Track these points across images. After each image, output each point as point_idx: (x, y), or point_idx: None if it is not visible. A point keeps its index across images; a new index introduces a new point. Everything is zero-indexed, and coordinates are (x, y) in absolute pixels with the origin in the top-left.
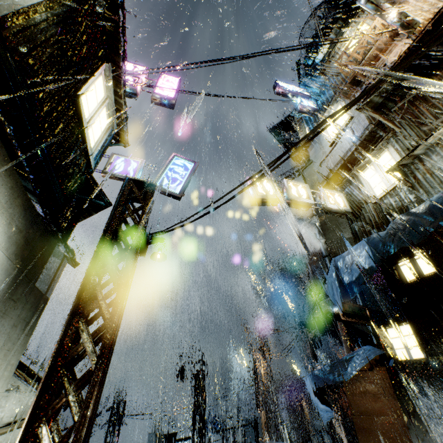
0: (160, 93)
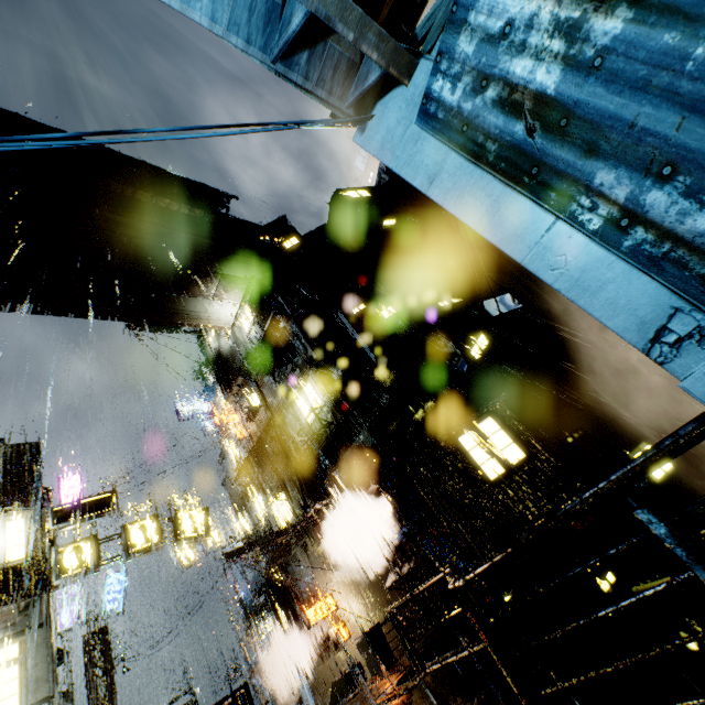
0: None
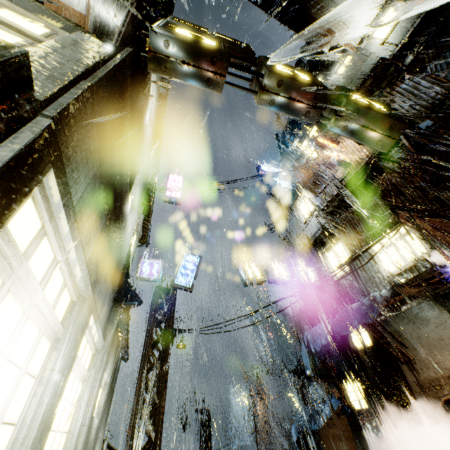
0: (170, 196)
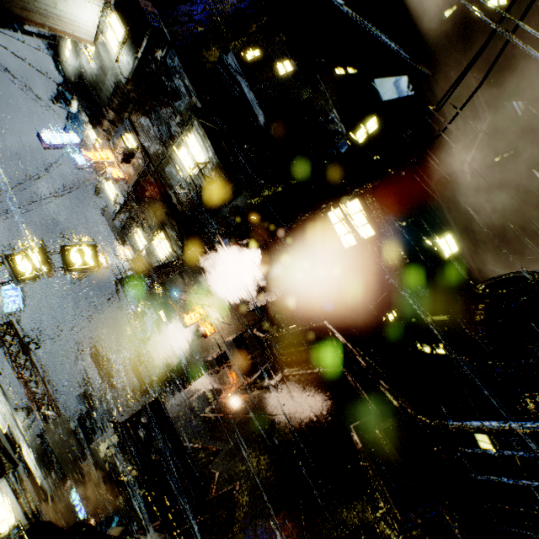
0: None
